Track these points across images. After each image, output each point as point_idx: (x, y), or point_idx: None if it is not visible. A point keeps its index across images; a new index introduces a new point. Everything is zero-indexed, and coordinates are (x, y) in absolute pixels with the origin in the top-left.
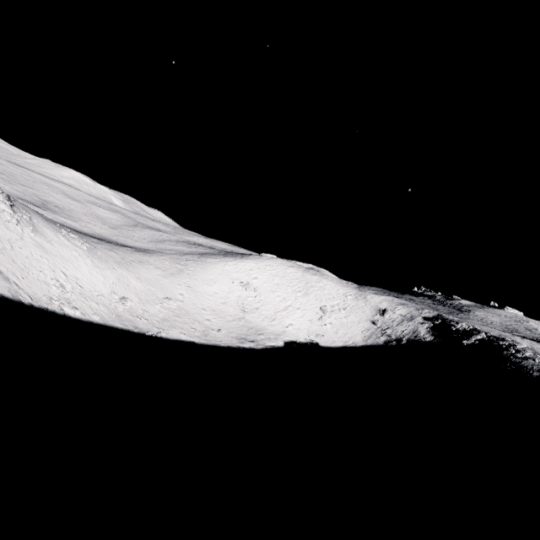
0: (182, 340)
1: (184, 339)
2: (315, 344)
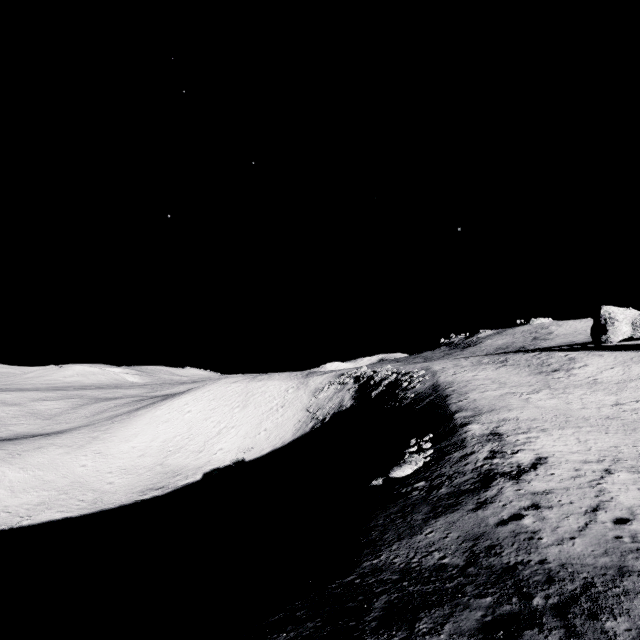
0: (53, 520)
1: (56, 518)
2: (240, 462)
